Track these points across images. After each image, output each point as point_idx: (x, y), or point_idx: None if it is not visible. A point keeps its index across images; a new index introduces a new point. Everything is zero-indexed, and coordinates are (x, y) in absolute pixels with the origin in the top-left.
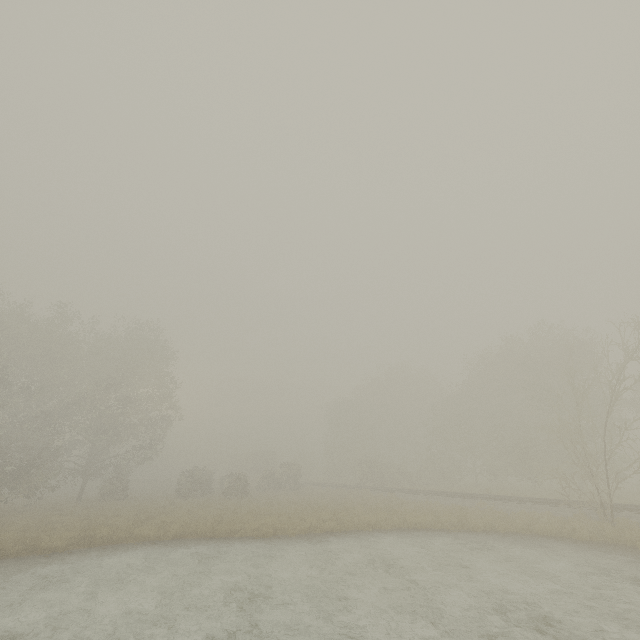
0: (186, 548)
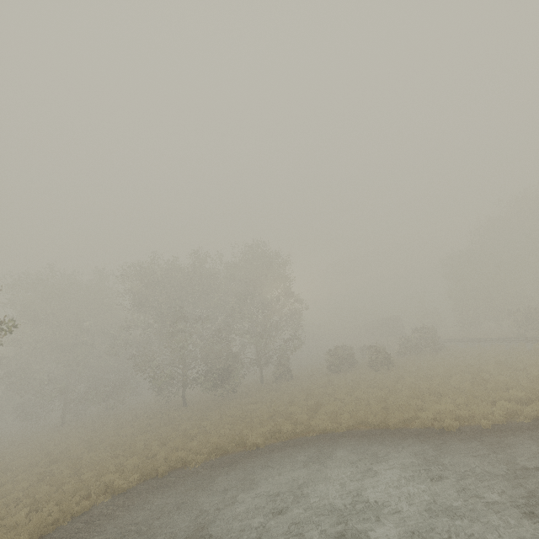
0: (366, 446)
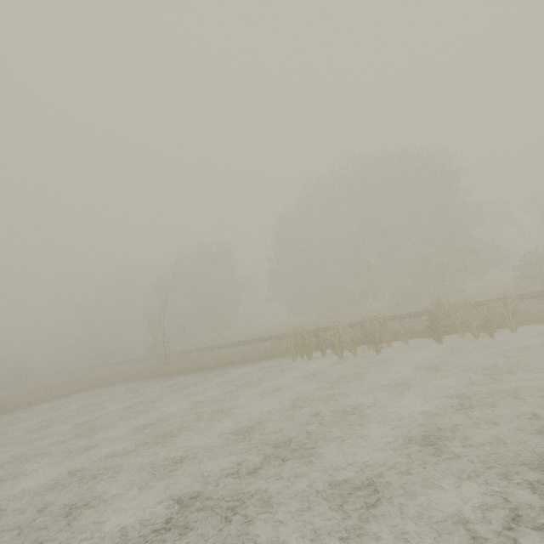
0: None
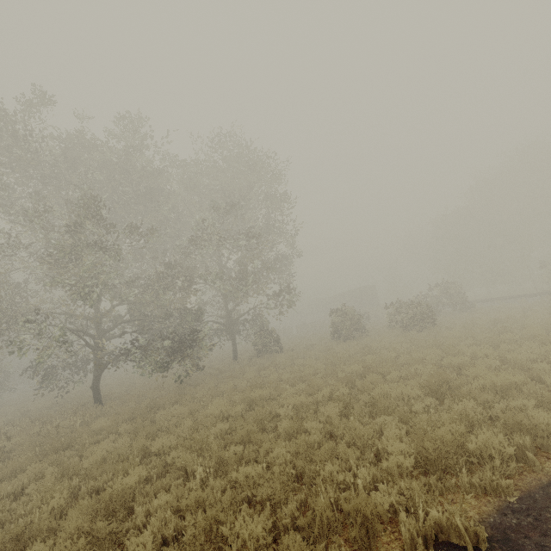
0: None
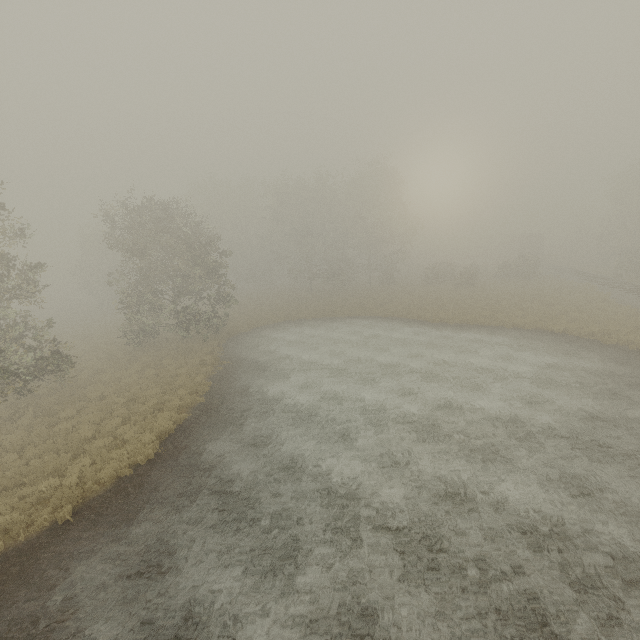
0: (389, 323)
